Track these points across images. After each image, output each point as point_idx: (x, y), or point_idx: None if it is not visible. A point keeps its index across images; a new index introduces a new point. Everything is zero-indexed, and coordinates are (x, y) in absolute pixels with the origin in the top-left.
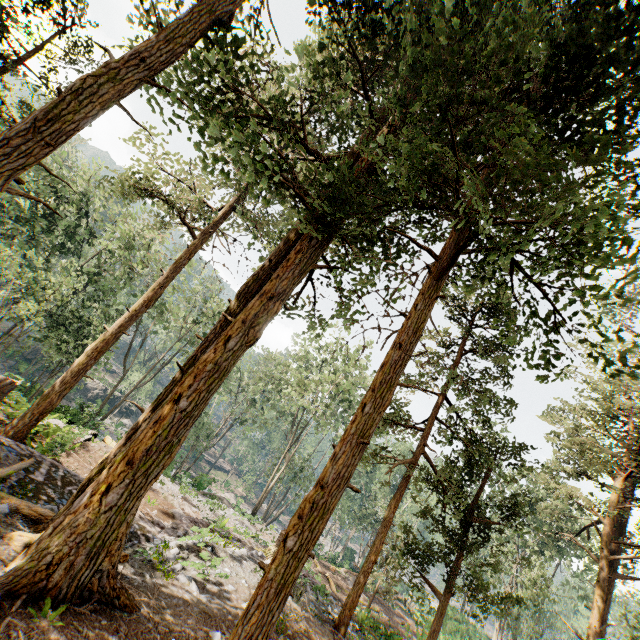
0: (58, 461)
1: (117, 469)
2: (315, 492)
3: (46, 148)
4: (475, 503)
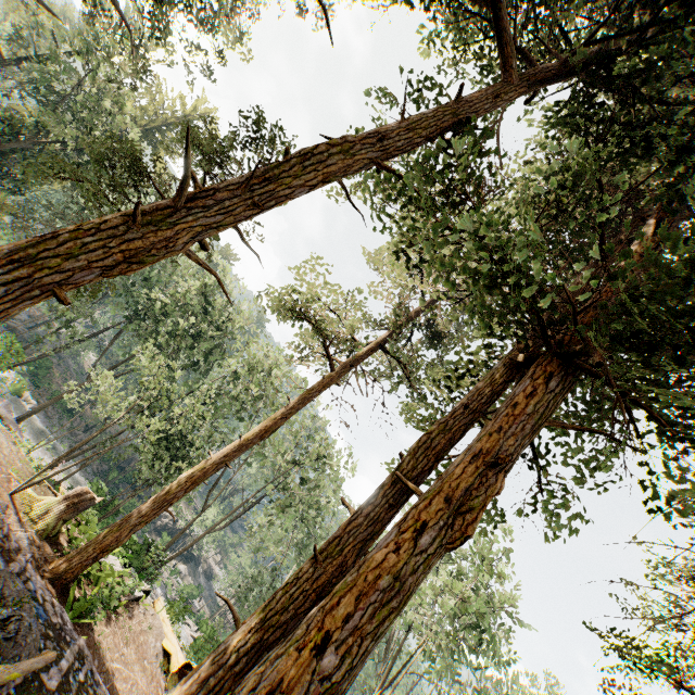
0: (92, 628)
1: None
2: None
3: (249, 209)
4: None
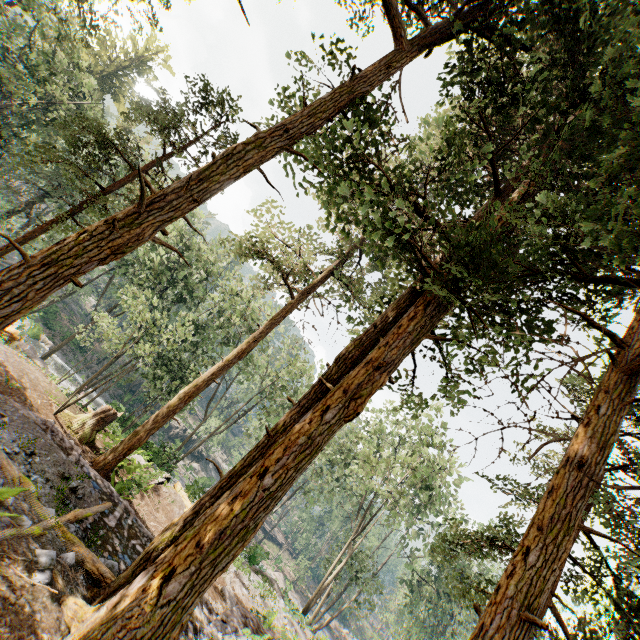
0: (131, 501)
1: (185, 549)
2: None
3: (192, 204)
4: None
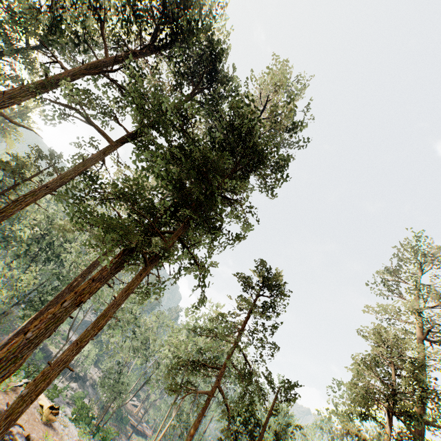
0: None
1: None
2: (47, 368)
3: None
4: (262, 432)
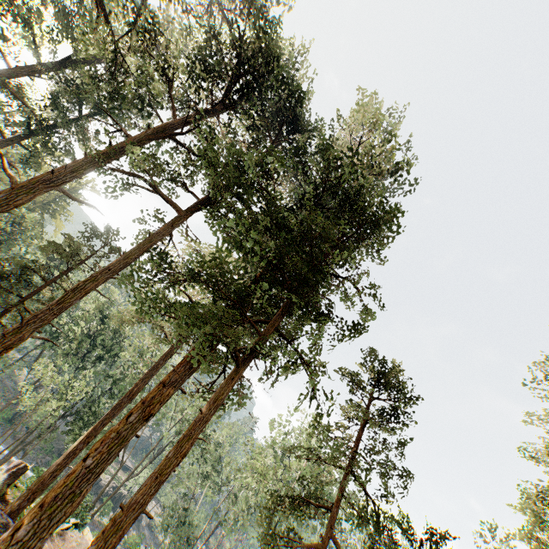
0: None
1: (33, 510)
2: (118, 513)
3: (55, 316)
4: None
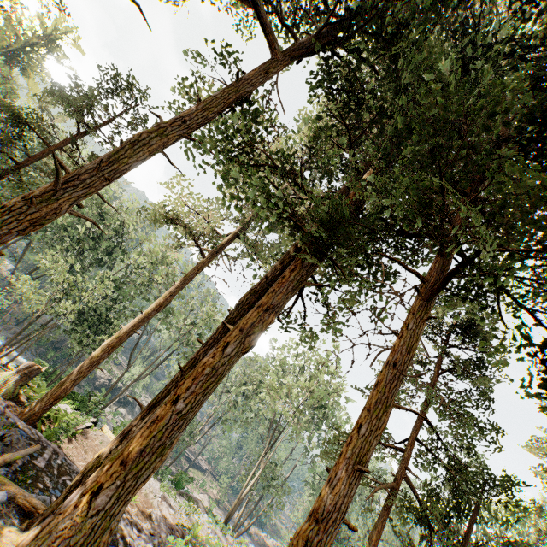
0: (59, 446)
1: (111, 468)
2: (309, 525)
3: (104, 182)
4: (464, 545)
